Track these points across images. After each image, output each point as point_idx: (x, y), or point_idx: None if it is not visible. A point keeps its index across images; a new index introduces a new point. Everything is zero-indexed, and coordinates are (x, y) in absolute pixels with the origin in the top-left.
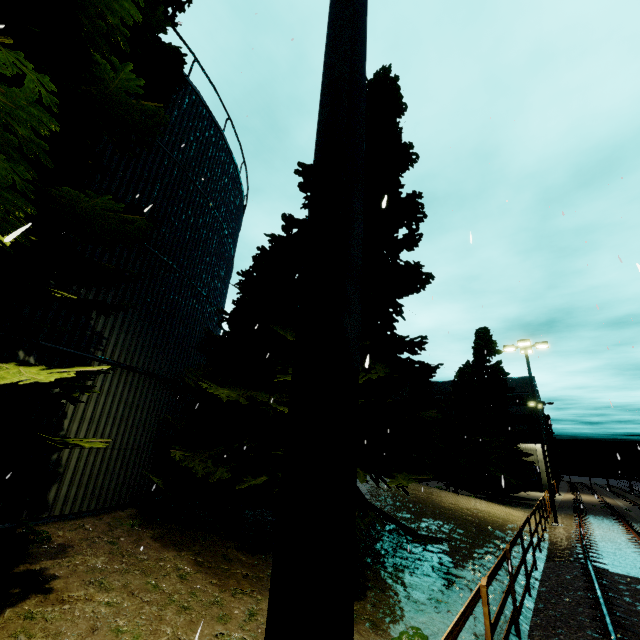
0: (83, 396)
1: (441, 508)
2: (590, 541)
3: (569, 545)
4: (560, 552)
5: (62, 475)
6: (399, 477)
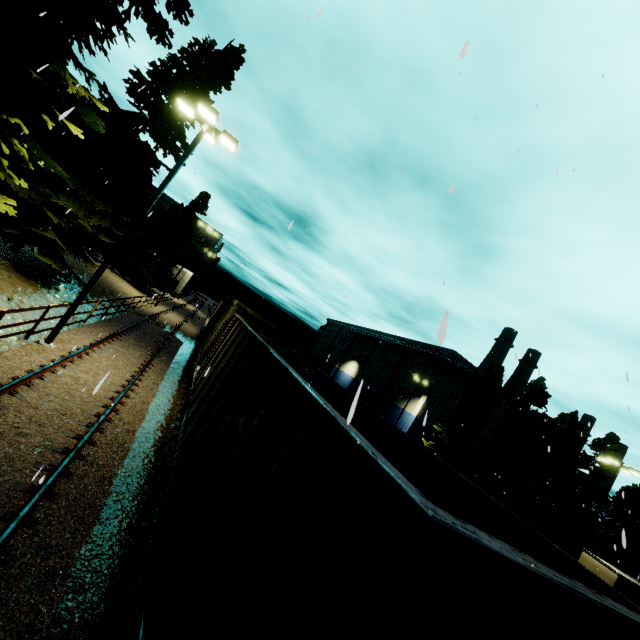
0: None
1: None
2: (160, 316)
3: (149, 314)
4: (142, 313)
5: None
6: (89, 263)
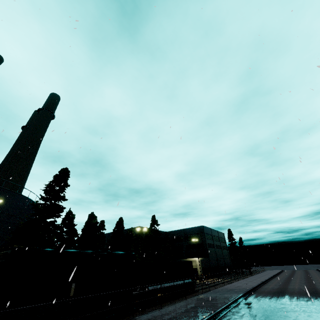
0: None
1: None
2: None
3: None
4: None
5: None
6: None
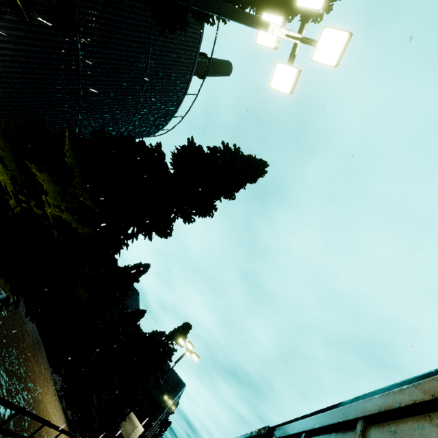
0: None
1: (26, 378)
2: None
3: None
4: None
5: None
6: (0, 281)
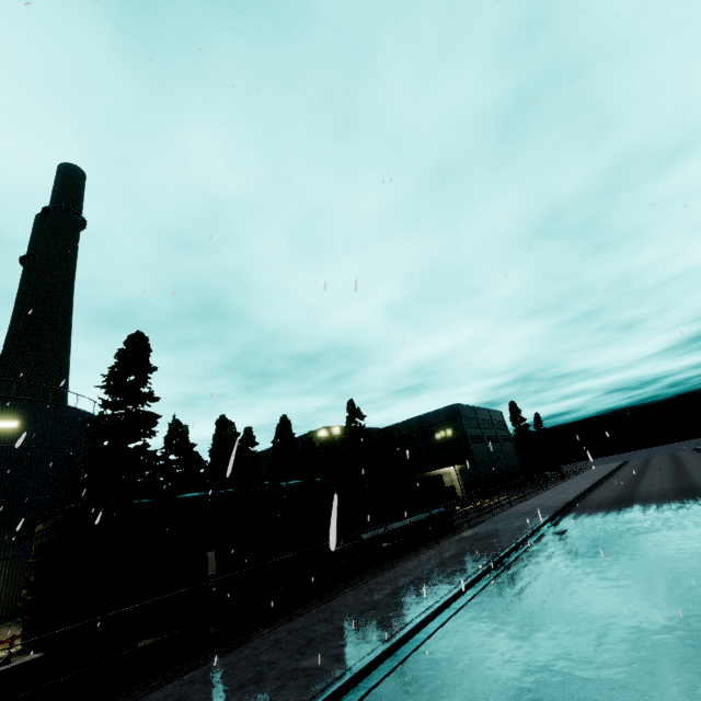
0: None
1: None
2: None
3: None
4: None
5: None
6: None
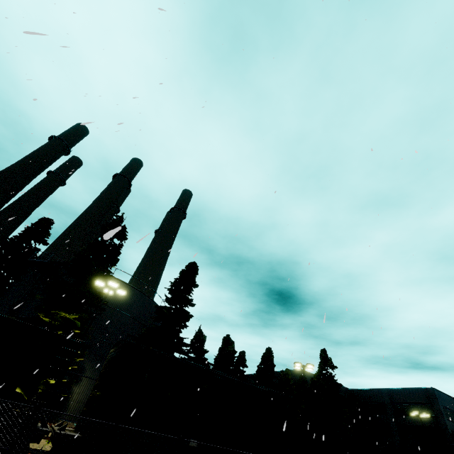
0: (77, 386)
1: None
2: None
3: None
4: None
5: (67, 408)
6: None
